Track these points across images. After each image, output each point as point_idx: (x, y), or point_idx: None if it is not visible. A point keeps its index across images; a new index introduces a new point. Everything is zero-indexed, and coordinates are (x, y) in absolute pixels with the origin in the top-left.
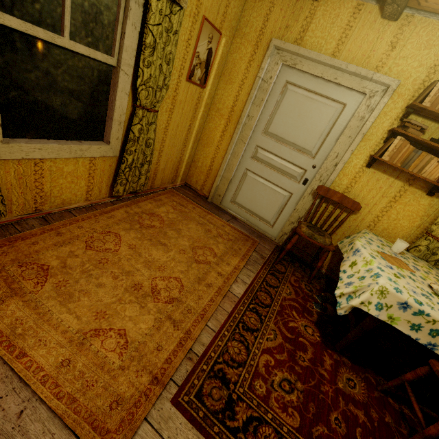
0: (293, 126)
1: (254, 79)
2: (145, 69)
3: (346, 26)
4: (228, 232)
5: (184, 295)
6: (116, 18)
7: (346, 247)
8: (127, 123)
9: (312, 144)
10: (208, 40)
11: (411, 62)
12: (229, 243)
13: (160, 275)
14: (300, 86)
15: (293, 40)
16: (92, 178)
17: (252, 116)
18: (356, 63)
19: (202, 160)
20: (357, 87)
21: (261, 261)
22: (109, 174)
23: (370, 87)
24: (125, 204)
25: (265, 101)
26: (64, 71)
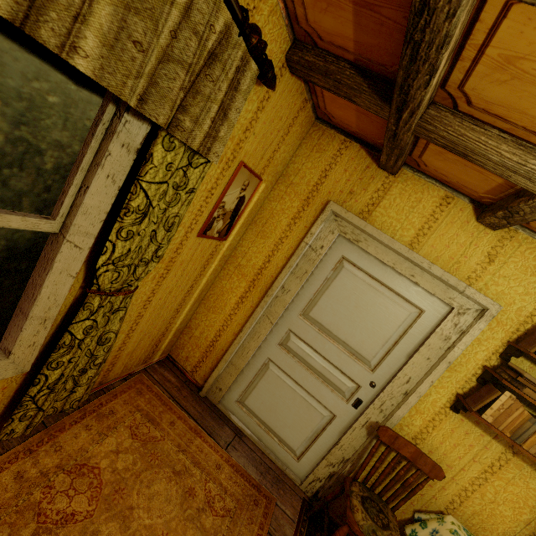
0: (347, 318)
1: (298, 241)
2: (119, 242)
3: (429, 216)
4: (224, 487)
5: None
6: (77, 160)
7: None
8: (65, 313)
9: (372, 351)
10: (242, 188)
11: (514, 286)
12: (224, 525)
13: None
14: (362, 268)
15: (357, 210)
16: None
17: (289, 290)
18: (441, 264)
19: (202, 328)
20: (441, 295)
21: None
22: None
23: (460, 300)
24: (24, 448)
25: (310, 274)
26: None
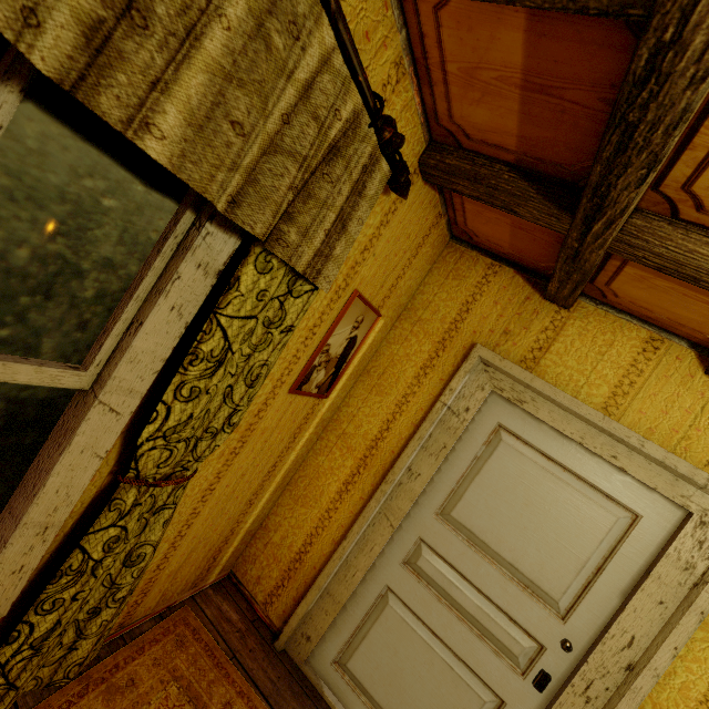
0: (513, 523)
1: (431, 401)
2: (177, 404)
3: (629, 366)
4: None
5: None
6: (132, 286)
7: None
8: (80, 515)
9: (559, 582)
10: (354, 325)
11: None
12: None
13: None
14: (530, 442)
15: (517, 357)
16: None
17: (418, 473)
18: (659, 440)
19: (285, 530)
20: (666, 490)
21: None
22: None
23: (700, 501)
24: None
25: (450, 449)
26: None
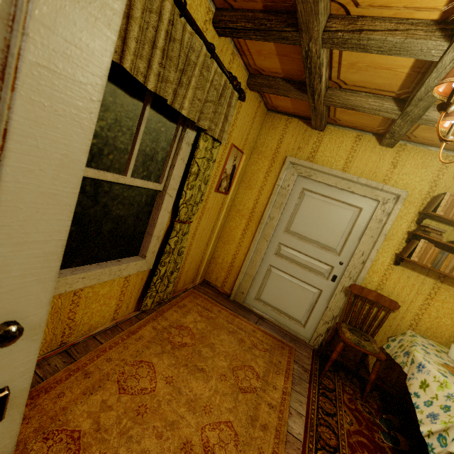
0: (315, 226)
1: (273, 186)
2: (187, 191)
3: (350, 149)
4: (261, 340)
5: (243, 451)
6: (168, 154)
7: (401, 357)
8: (164, 236)
9: (335, 242)
10: (234, 159)
11: (413, 177)
12: (266, 355)
13: (208, 421)
14: (316, 192)
15: (305, 157)
16: (123, 295)
17: (273, 217)
18: (365, 176)
19: (223, 256)
20: (369, 195)
21: (306, 376)
22: (139, 287)
23: (382, 195)
24: (150, 318)
25: (285, 204)
26: (119, 202)
